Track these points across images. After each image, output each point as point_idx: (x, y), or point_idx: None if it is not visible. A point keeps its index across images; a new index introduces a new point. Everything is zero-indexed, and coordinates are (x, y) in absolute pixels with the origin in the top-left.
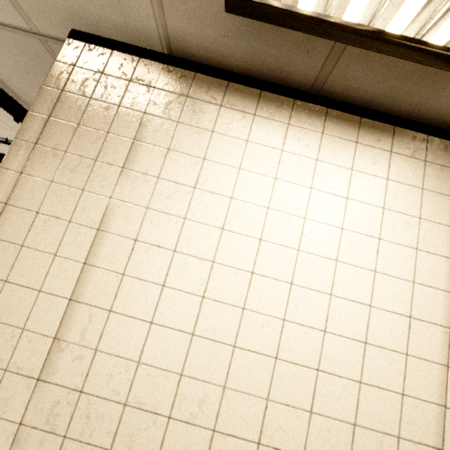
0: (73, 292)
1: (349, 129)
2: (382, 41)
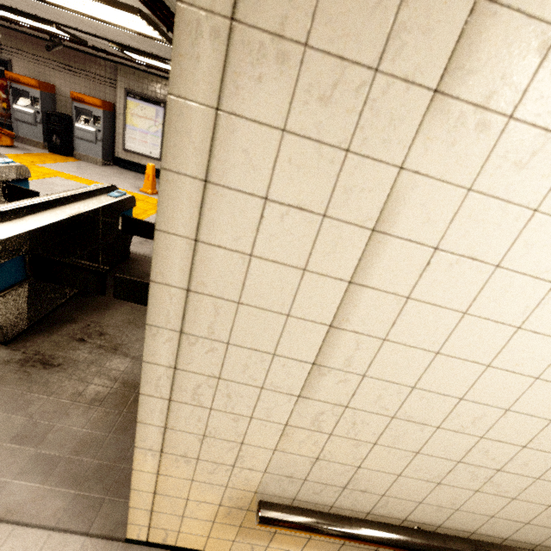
0: (334, 317)
1: None
2: None
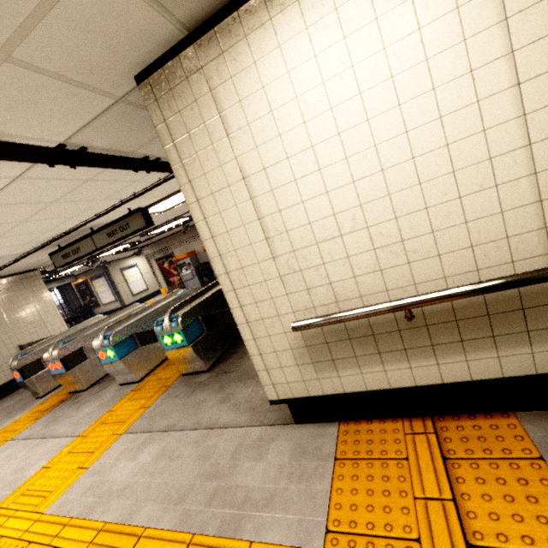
0: (257, 215)
1: None
2: None
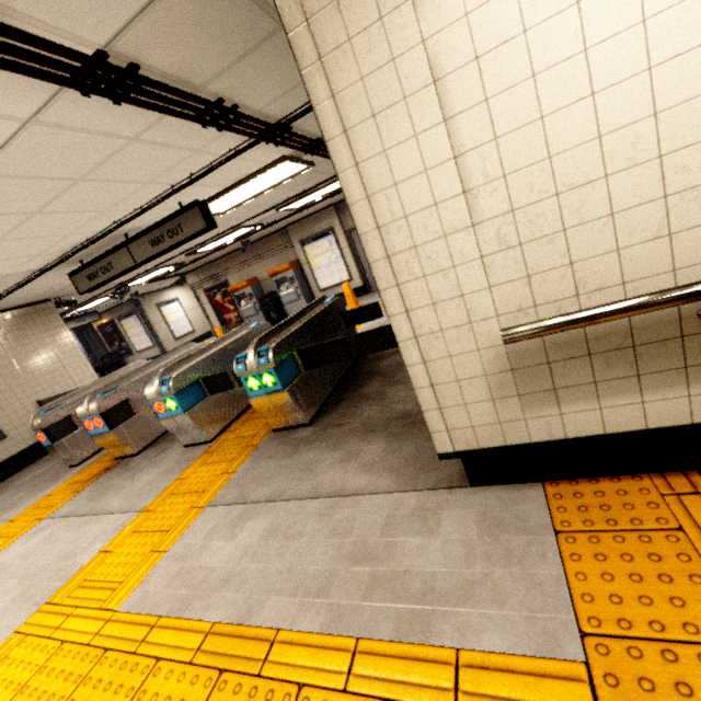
0: (452, 150)
1: None
2: None
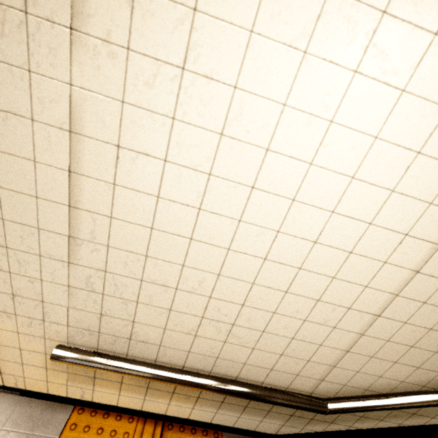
0: (69, 199)
1: None
2: None
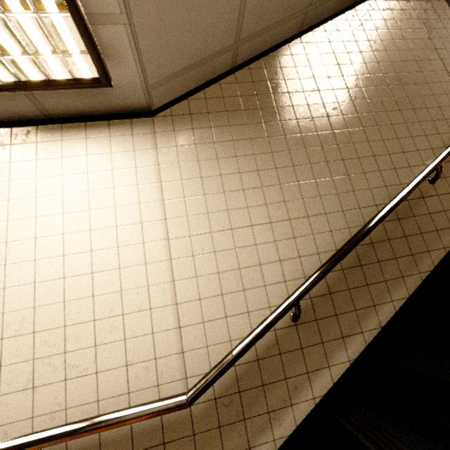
0: None
1: (80, 132)
2: (33, 86)
